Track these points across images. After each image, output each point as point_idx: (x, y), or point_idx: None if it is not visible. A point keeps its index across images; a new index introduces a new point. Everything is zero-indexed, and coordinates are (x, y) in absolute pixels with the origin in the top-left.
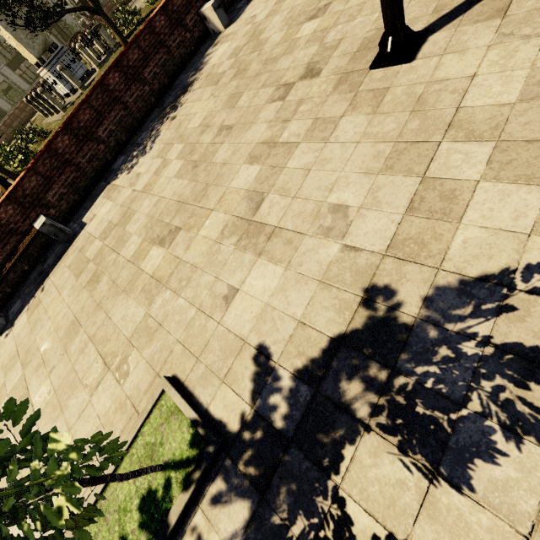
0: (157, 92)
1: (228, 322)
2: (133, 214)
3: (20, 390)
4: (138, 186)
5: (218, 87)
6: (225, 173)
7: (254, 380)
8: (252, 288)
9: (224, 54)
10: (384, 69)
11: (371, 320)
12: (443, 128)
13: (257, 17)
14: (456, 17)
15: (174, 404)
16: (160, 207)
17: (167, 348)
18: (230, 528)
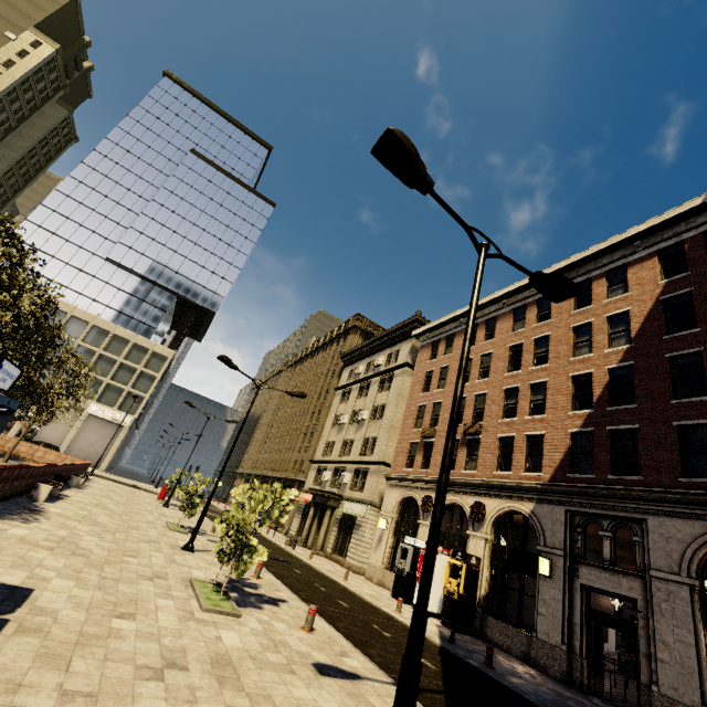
0: (5, 496)
1: (197, 575)
2: (78, 542)
3: (73, 576)
4: (60, 533)
5: (85, 523)
6: (143, 550)
7: (217, 582)
8: (196, 572)
9: (66, 512)
10: (187, 551)
11: (231, 579)
12: (216, 563)
13: (79, 511)
14: (198, 551)
15: (202, 581)
16: (106, 546)
17: (179, 576)
18: (236, 594)
